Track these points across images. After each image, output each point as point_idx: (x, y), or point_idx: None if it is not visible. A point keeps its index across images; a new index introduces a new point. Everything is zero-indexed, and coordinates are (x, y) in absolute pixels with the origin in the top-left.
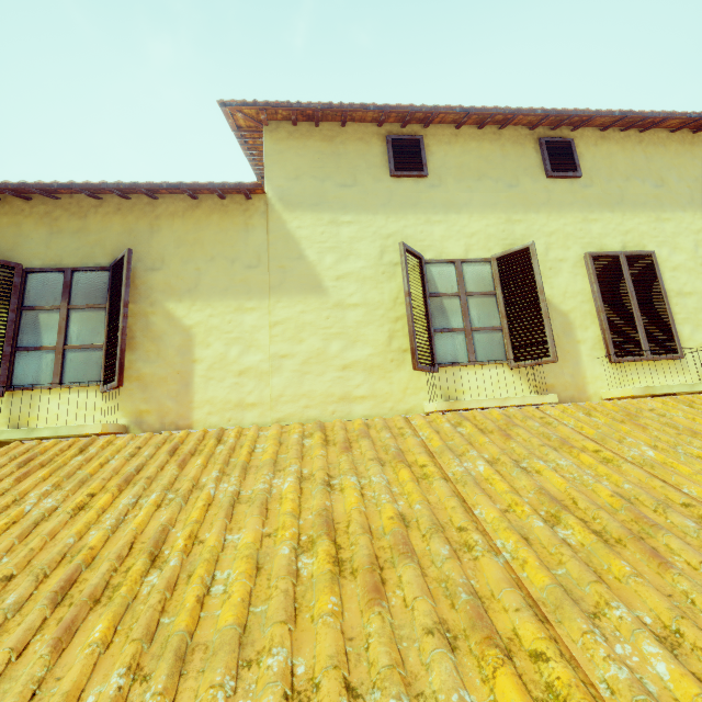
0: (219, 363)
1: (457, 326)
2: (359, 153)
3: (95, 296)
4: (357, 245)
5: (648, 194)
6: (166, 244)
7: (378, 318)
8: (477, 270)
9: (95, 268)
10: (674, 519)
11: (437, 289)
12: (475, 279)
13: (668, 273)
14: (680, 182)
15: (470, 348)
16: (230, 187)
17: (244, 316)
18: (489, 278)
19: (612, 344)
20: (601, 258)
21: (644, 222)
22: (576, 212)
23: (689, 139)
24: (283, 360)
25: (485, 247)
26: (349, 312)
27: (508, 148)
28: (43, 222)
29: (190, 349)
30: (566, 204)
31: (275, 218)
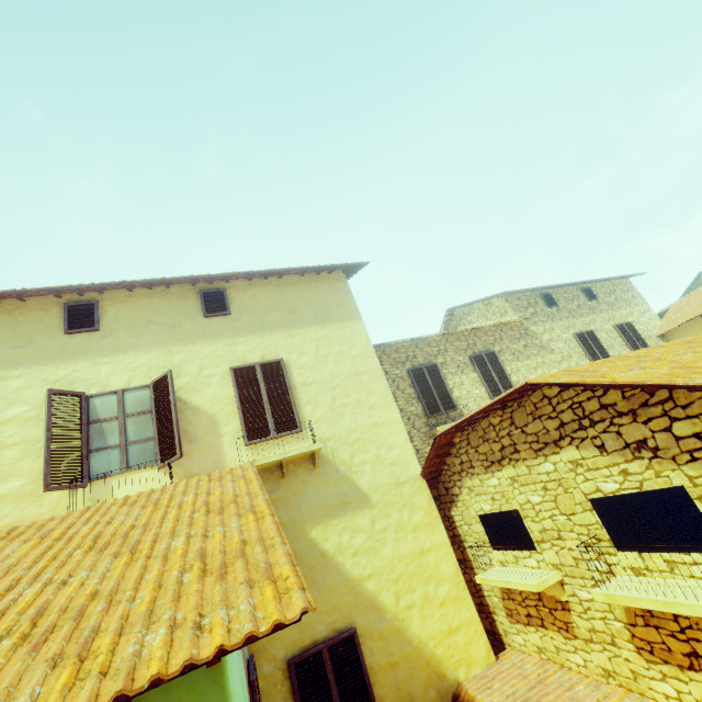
0: None
1: (114, 443)
2: (38, 319)
3: None
4: (24, 393)
5: (284, 319)
6: None
7: (37, 451)
8: (138, 395)
9: None
10: None
11: (98, 416)
12: (135, 402)
13: (296, 371)
14: (307, 308)
15: (123, 459)
16: None
17: None
18: (148, 399)
19: (246, 432)
20: (242, 369)
21: (279, 338)
22: (226, 339)
23: (315, 279)
24: None
25: (147, 376)
26: (6, 451)
27: (174, 300)
28: None
29: None
30: (219, 334)
31: None
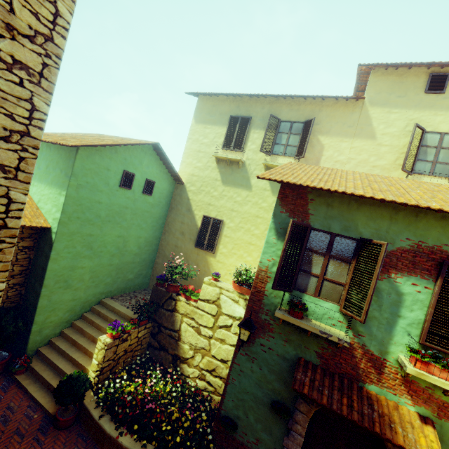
0: (330, 157)
1: (430, 160)
2: (412, 81)
3: (298, 131)
4: (395, 122)
5: None
6: (323, 116)
7: (394, 151)
8: None
9: (300, 122)
10: (447, 192)
11: (426, 143)
12: (448, 142)
13: None
14: None
15: (431, 169)
16: (353, 98)
17: (342, 143)
18: None
19: None
20: None
21: None
22: None
23: None
24: (351, 160)
25: None
26: (382, 147)
27: None
28: (288, 106)
29: (322, 151)
30: None
31: (365, 109)
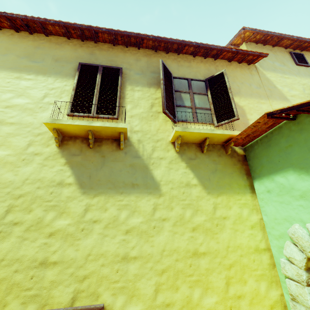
0: None
1: None
2: (281, 56)
3: (201, 90)
4: (293, 85)
5: None
6: None
7: None
8: None
9: (199, 80)
10: None
11: None
12: None
13: None
14: None
15: None
16: (257, 54)
17: (261, 105)
18: None
19: None
20: None
21: None
22: None
23: None
24: None
25: None
26: None
27: None
28: (174, 61)
29: (244, 114)
30: None
31: (261, 72)
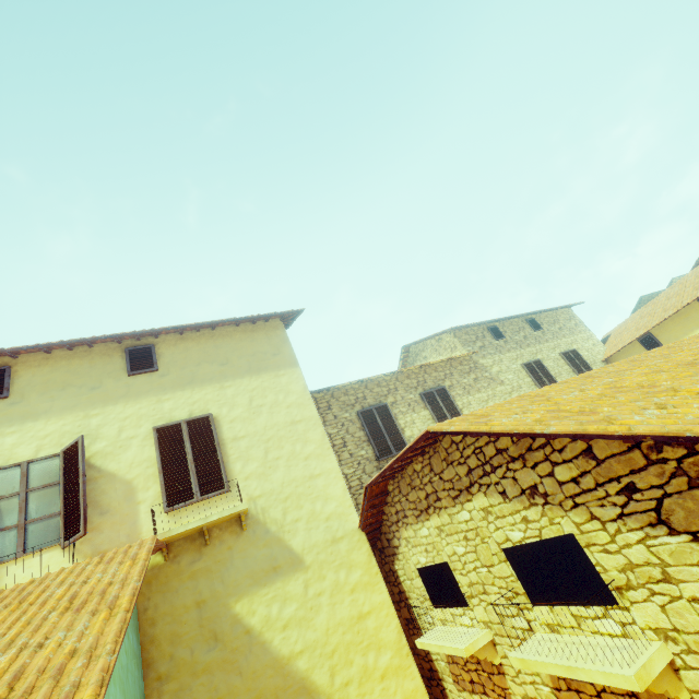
0: None
1: (12, 523)
2: None
3: None
4: None
5: (216, 371)
6: None
7: None
8: (45, 465)
9: None
10: None
11: None
12: (41, 474)
13: (227, 426)
14: (242, 358)
15: (19, 541)
16: None
17: None
18: (57, 469)
19: (166, 497)
20: (167, 428)
21: (210, 392)
22: (152, 396)
23: (250, 329)
24: None
25: (58, 443)
26: None
27: (97, 360)
28: None
29: None
30: (144, 392)
31: None
